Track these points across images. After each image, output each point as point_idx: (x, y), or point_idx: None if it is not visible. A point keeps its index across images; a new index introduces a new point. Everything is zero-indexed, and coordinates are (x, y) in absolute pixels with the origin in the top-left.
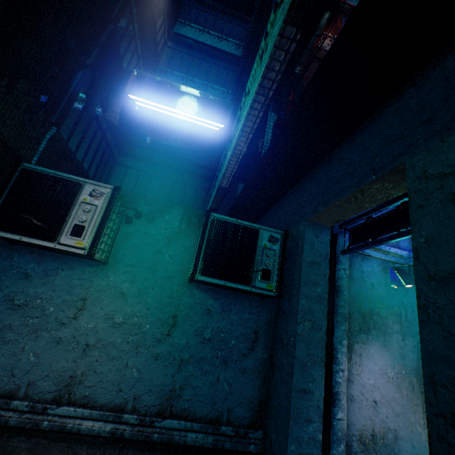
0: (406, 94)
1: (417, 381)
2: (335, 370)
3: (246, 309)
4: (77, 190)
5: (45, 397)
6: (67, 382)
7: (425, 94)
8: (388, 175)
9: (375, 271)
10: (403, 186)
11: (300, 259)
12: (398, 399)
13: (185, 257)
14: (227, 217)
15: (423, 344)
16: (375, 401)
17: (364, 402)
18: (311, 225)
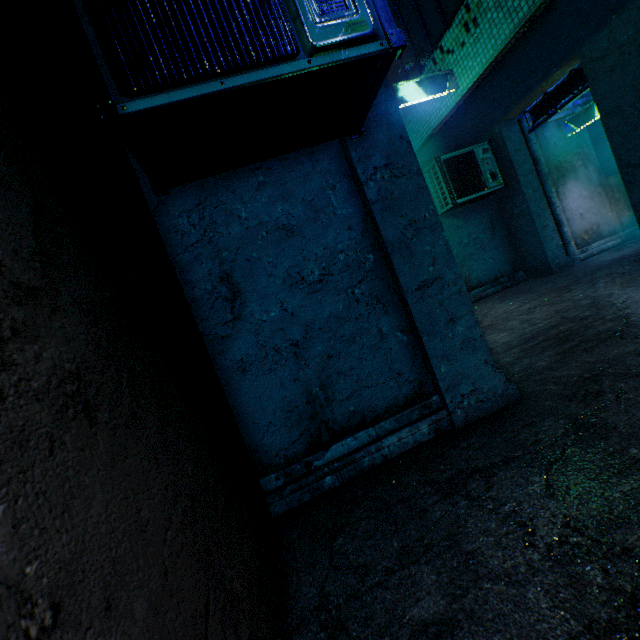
0: (563, 2)
1: (601, 189)
2: (554, 209)
3: (478, 213)
4: None
5: None
6: None
7: (578, 3)
8: (565, 64)
9: (553, 132)
10: (573, 65)
11: (506, 154)
12: (593, 206)
13: None
14: (450, 155)
15: (611, 146)
16: (581, 214)
17: (575, 218)
18: (503, 125)
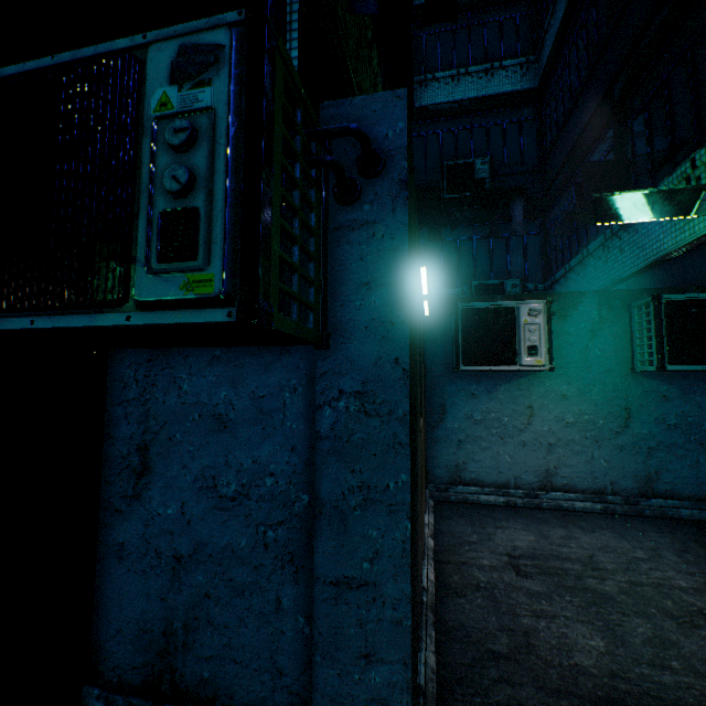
0: None
1: None
2: None
3: None
4: (514, 314)
5: (531, 486)
6: (544, 474)
7: None
8: None
9: None
10: None
11: None
12: None
13: (617, 346)
14: (682, 296)
15: None
16: None
17: None
18: None
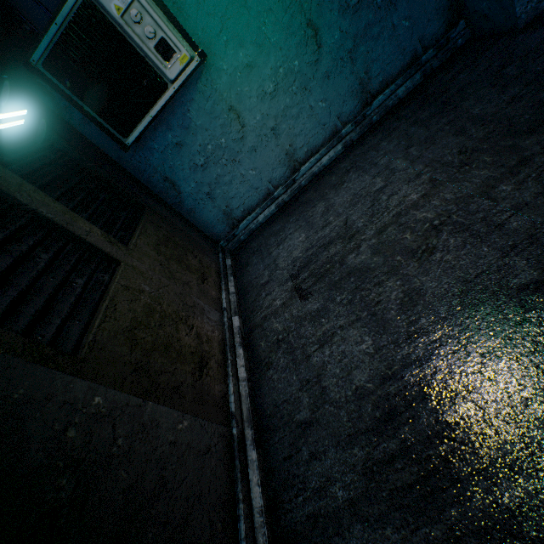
0: None
1: None
2: None
3: None
4: (98, 11)
5: (285, 177)
6: (287, 159)
7: None
8: None
9: None
10: None
11: None
12: None
13: None
14: None
15: None
16: None
17: None
18: None
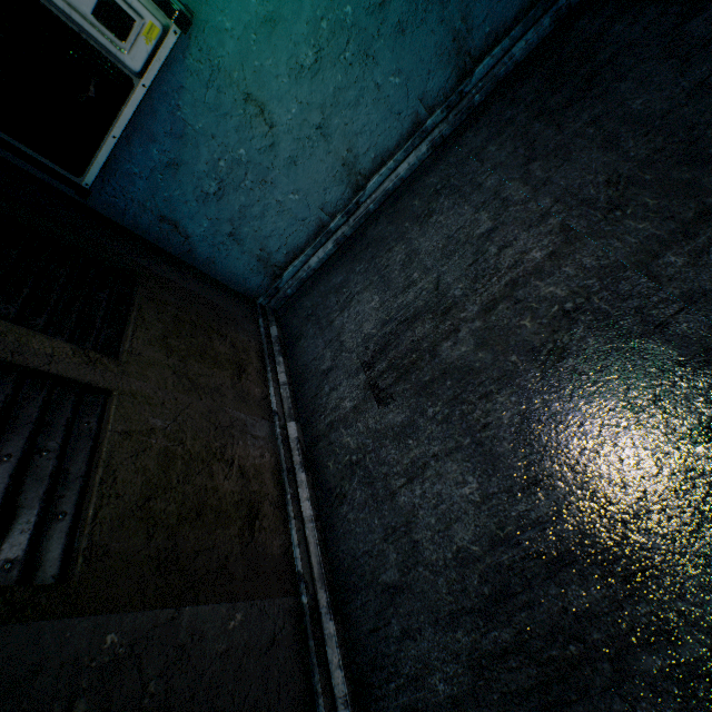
0: None
1: None
2: None
3: None
4: None
5: (345, 200)
6: (345, 173)
7: None
8: None
9: None
10: None
11: None
12: None
13: None
14: None
15: None
16: None
17: None
18: None
